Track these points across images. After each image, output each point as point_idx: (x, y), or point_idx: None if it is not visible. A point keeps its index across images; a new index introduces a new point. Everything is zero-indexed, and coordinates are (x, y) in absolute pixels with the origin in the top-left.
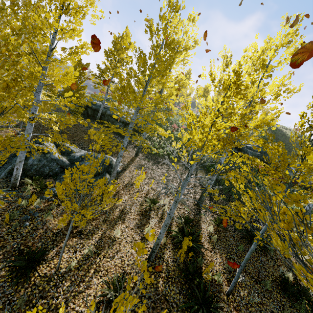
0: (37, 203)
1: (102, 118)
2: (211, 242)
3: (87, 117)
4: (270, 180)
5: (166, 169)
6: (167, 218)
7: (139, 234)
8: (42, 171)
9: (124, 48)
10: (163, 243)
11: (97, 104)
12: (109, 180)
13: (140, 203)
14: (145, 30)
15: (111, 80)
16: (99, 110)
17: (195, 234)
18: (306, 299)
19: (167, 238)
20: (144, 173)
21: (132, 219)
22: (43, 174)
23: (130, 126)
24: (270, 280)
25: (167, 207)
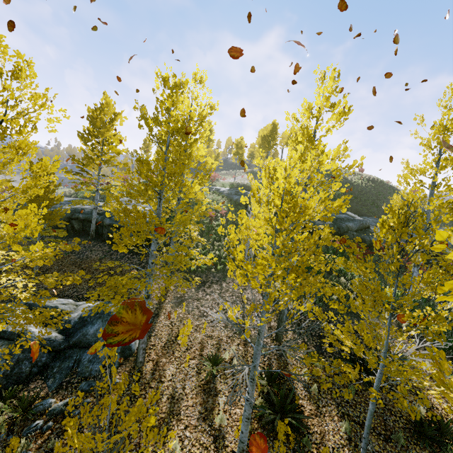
0: (23, 446)
1: (100, 230)
2: (311, 398)
3: (74, 234)
4: (363, 298)
5: (218, 292)
6: (246, 407)
7: (209, 433)
8: (17, 373)
9: (109, 123)
10: (248, 432)
11: (85, 211)
12: (138, 350)
13: (195, 370)
14: (138, 124)
15: (99, 174)
16: (91, 220)
17: (289, 399)
18: (450, 438)
19: (252, 419)
20: (189, 322)
21: (191, 407)
22: (21, 377)
23: (151, 262)
24: (401, 428)
25: (236, 361)
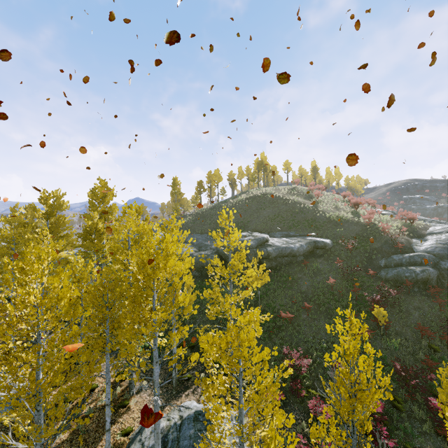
0: None
1: None
2: None
3: None
4: None
5: None
6: None
7: None
8: None
9: None
10: None
11: None
12: None
13: None
14: None
15: None
16: None
17: None
18: None
19: None
20: None
21: None
22: None
23: None
24: None
25: None
